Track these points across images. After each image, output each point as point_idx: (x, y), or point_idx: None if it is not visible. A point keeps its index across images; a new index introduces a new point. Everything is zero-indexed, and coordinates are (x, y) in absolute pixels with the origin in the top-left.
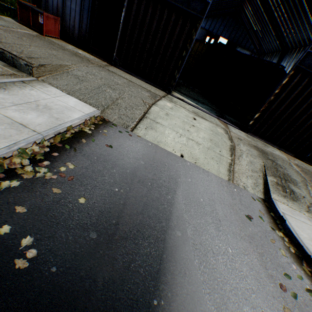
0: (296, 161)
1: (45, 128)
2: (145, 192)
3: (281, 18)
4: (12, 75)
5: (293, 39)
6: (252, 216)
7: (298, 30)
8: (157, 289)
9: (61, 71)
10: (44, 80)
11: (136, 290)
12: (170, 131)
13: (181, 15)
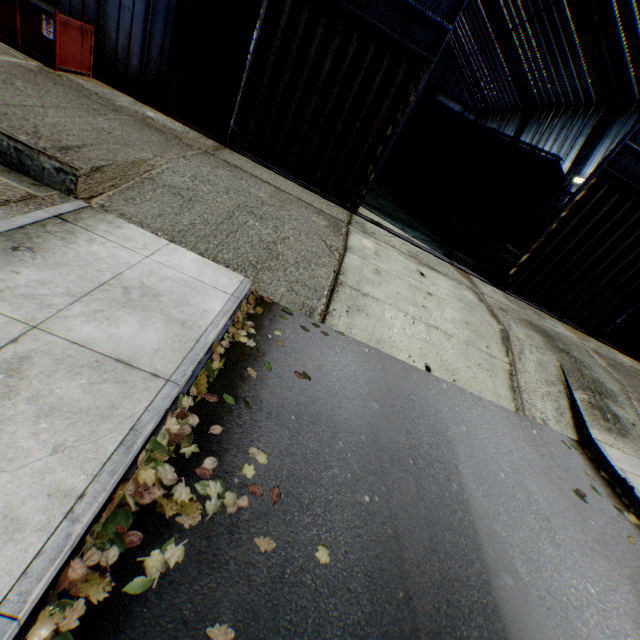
0: (590, 342)
1: (173, 362)
2: (414, 487)
3: (526, 47)
4: (28, 199)
5: (546, 90)
6: (582, 488)
7: (556, 76)
8: None
9: (136, 178)
10: (106, 206)
11: None
12: (393, 313)
13: (388, 50)
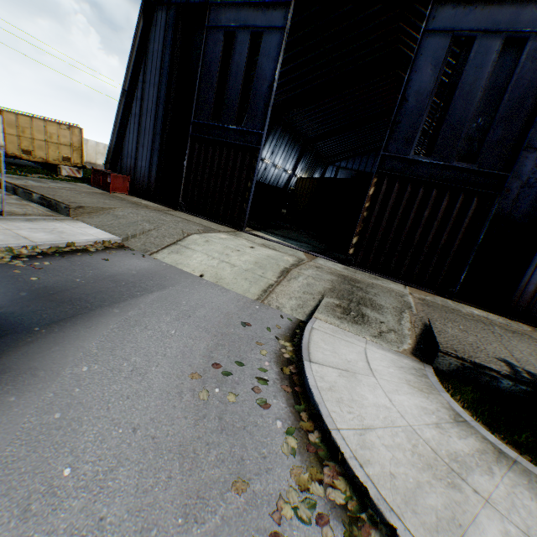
0: (433, 297)
1: (44, 241)
2: (111, 286)
3: None
4: (50, 215)
5: None
6: (255, 325)
7: None
8: (48, 325)
9: (102, 213)
10: (79, 219)
11: (27, 321)
12: (200, 255)
13: (239, 149)
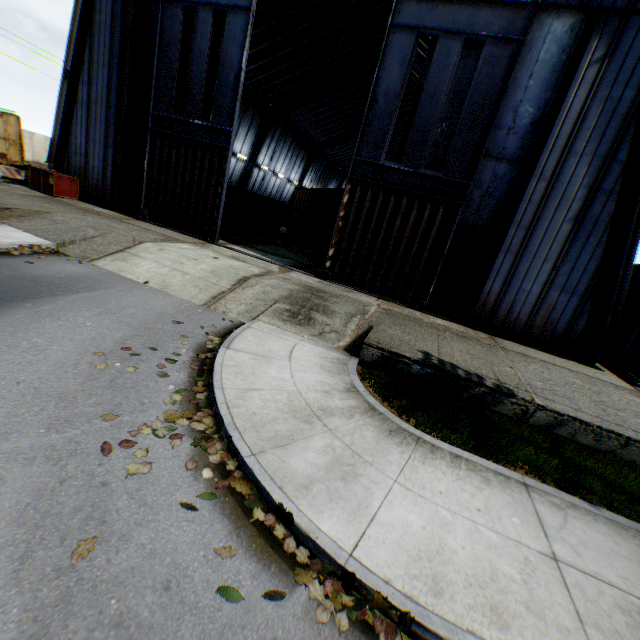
0: (403, 309)
1: None
2: (30, 285)
3: None
4: None
5: None
6: (189, 324)
7: None
8: None
9: (37, 217)
10: (6, 222)
11: None
12: (150, 263)
13: (207, 149)
